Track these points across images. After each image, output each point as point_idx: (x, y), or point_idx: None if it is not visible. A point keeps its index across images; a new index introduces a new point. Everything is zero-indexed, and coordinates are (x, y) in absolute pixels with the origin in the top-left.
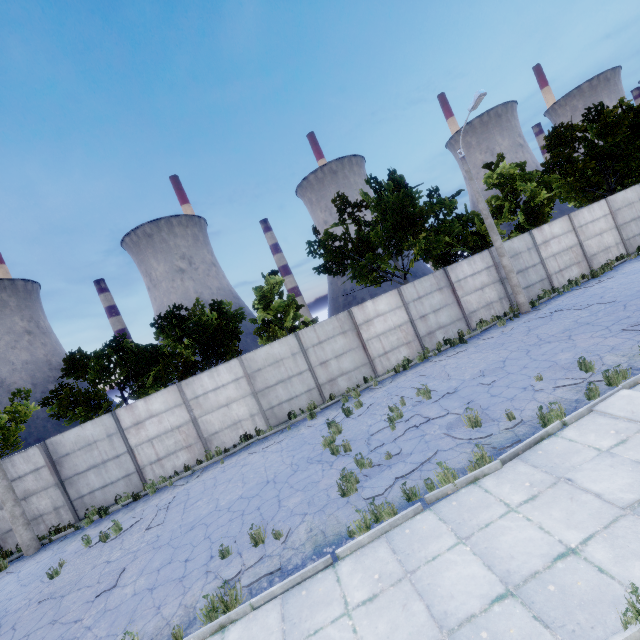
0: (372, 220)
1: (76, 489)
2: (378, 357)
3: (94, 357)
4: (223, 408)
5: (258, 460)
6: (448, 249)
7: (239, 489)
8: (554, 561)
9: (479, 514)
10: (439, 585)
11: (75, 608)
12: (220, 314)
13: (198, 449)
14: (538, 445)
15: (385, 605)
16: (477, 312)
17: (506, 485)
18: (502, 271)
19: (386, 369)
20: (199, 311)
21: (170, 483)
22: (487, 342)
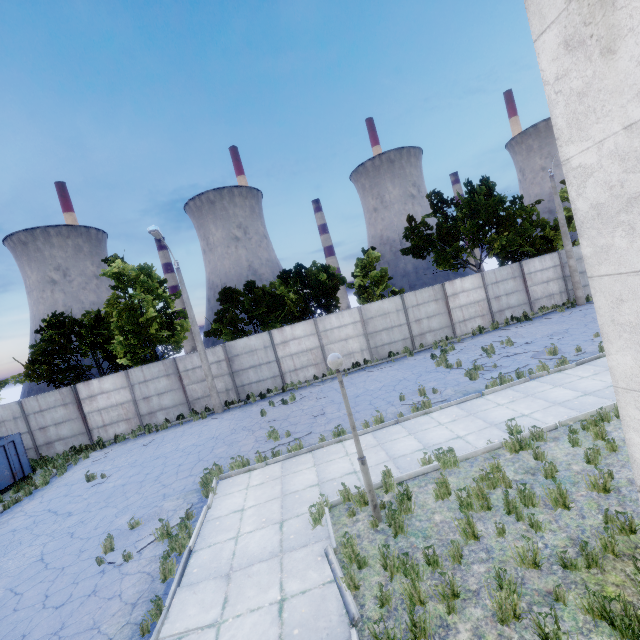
0: (455, 216)
1: (240, 380)
2: (458, 323)
3: (238, 294)
4: (343, 341)
5: (380, 374)
6: (516, 248)
7: (378, 383)
8: (608, 387)
9: (565, 380)
10: (549, 396)
11: (304, 420)
12: (329, 276)
13: (322, 367)
14: (597, 360)
15: (521, 402)
16: (540, 300)
17: (579, 372)
18: (566, 270)
19: (463, 333)
20: (315, 271)
21: (308, 384)
22: (550, 320)
